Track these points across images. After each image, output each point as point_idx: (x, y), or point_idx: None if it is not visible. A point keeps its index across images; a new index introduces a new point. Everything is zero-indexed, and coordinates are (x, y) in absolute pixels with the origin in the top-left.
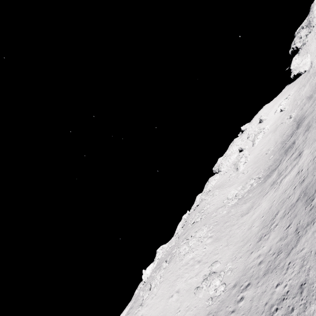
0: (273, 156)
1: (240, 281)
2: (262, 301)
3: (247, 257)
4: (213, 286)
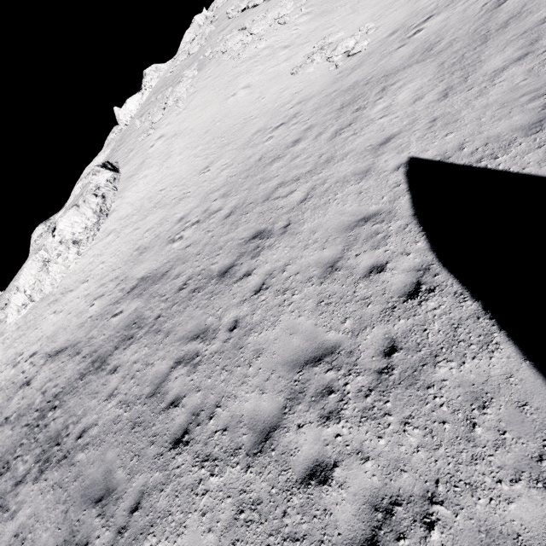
0: None
1: (407, 25)
2: (474, 9)
3: (413, 4)
4: (343, 48)
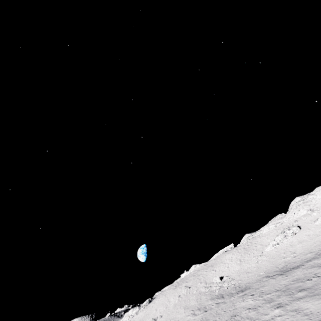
0: (260, 275)
1: None
2: None
3: None
4: None
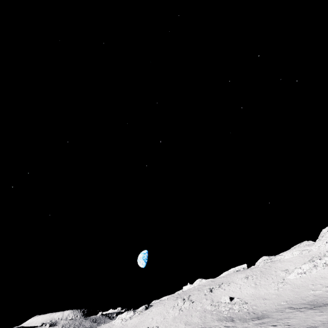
0: (281, 305)
1: None
2: None
3: None
4: None
